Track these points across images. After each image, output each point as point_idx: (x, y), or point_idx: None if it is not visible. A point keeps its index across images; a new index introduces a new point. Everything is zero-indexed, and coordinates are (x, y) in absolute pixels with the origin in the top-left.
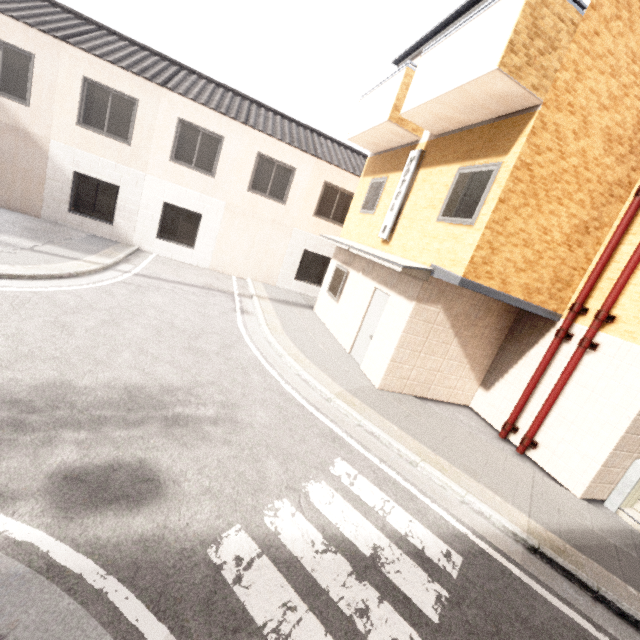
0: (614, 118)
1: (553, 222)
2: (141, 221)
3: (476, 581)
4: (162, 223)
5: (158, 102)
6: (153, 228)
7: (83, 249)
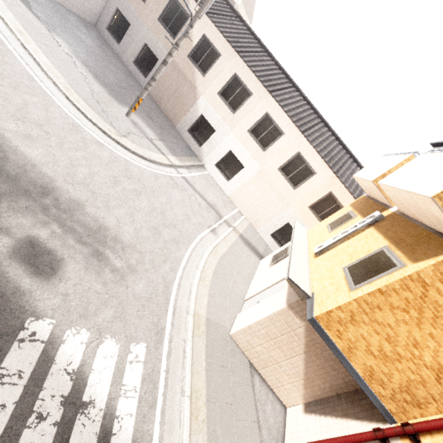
0: None
1: (430, 344)
2: (213, 153)
3: None
4: (223, 159)
5: (262, 99)
6: (216, 159)
7: (174, 151)
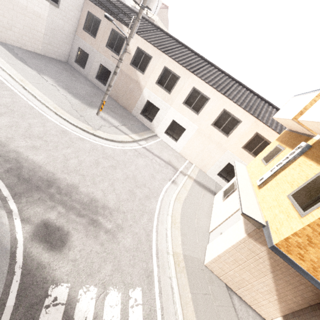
0: None
1: None
2: (161, 124)
3: None
4: (169, 127)
5: (188, 79)
6: (164, 128)
7: (134, 130)
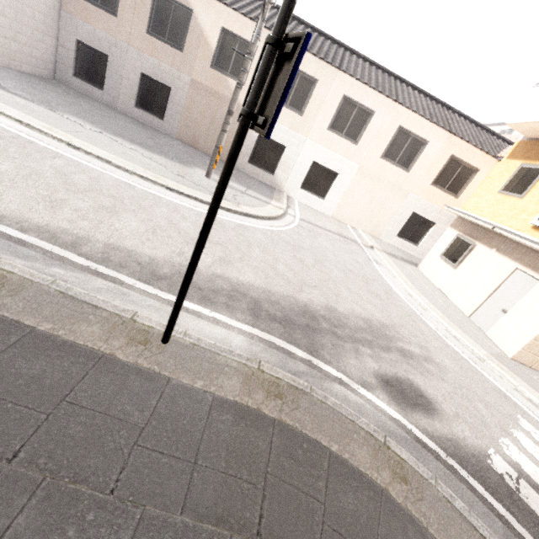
0: None
1: None
2: (293, 174)
3: None
4: (306, 177)
5: (332, 82)
6: (300, 180)
7: (264, 194)
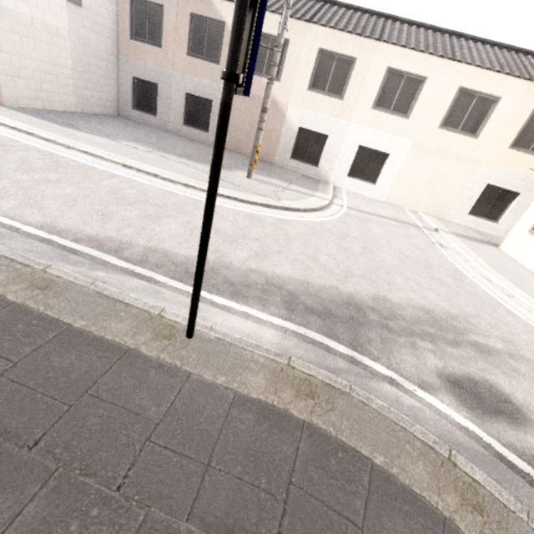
0: None
1: None
2: (338, 163)
3: None
4: (353, 163)
5: (372, 56)
6: (346, 168)
7: (308, 187)
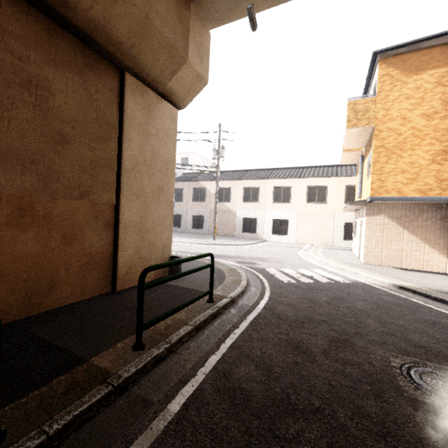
0: (423, 109)
1: (415, 158)
2: (265, 229)
3: (351, 284)
4: (273, 228)
5: (265, 185)
6: (270, 231)
7: (246, 241)
